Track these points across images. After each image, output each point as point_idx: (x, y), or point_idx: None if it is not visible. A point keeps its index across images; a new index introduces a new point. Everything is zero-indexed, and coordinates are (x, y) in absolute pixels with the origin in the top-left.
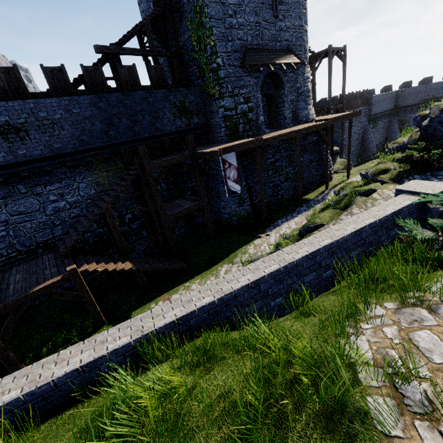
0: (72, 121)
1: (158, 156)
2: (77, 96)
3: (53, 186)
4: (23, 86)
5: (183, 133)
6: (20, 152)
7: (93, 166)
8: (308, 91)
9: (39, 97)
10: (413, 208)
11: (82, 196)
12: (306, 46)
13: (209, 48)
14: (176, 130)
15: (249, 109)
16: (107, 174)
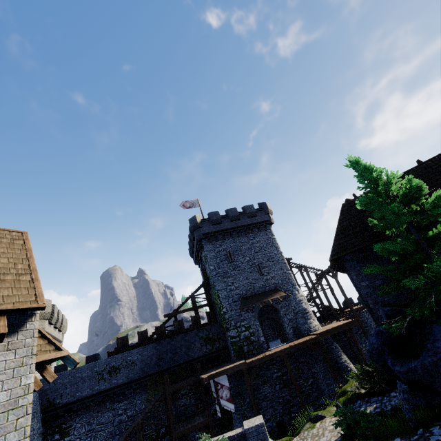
0: (142, 359)
1: (188, 376)
2: (147, 345)
3: (123, 403)
4: (128, 343)
5: (208, 355)
6: (113, 381)
7: (147, 387)
8: (304, 309)
9: (132, 347)
10: (236, 438)
11: (136, 411)
12: (292, 281)
13: (219, 303)
14: (202, 354)
15: (251, 333)
16: (154, 392)
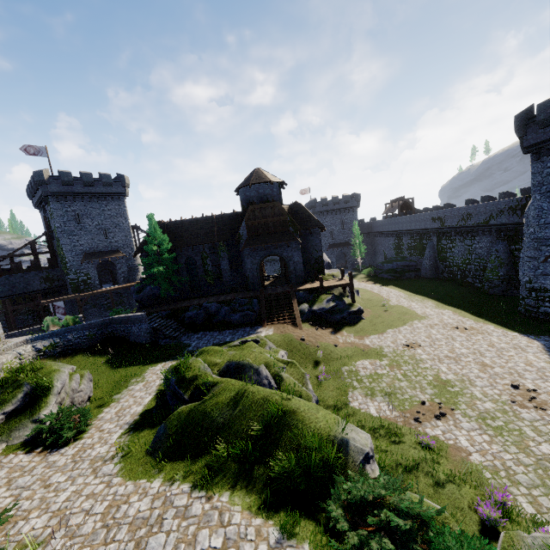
0: None
1: (27, 302)
2: None
3: None
4: None
5: (47, 290)
6: None
7: None
8: (136, 266)
9: None
10: None
11: None
12: (132, 247)
13: (62, 255)
14: (42, 289)
15: (88, 278)
16: None
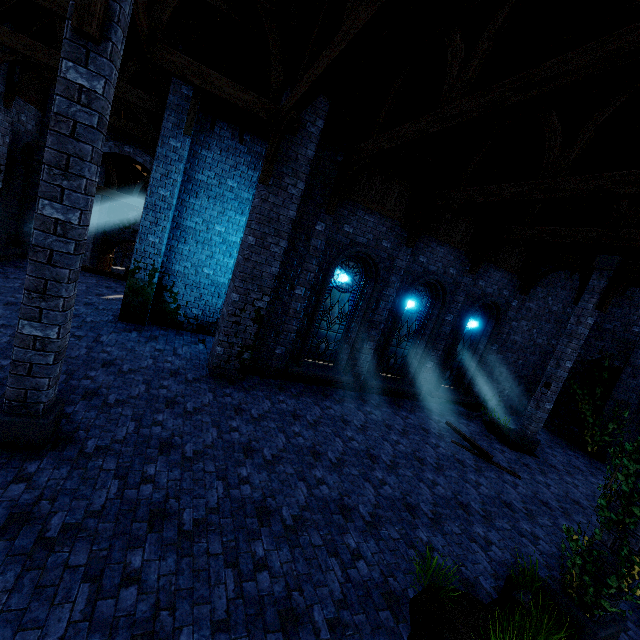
0: None
1: None
2: None
3: None
4: None
5: None
6: None
7: None
8: None
9: None
10: None
11: None
12: None
13: None
14: None
15: None
16: None
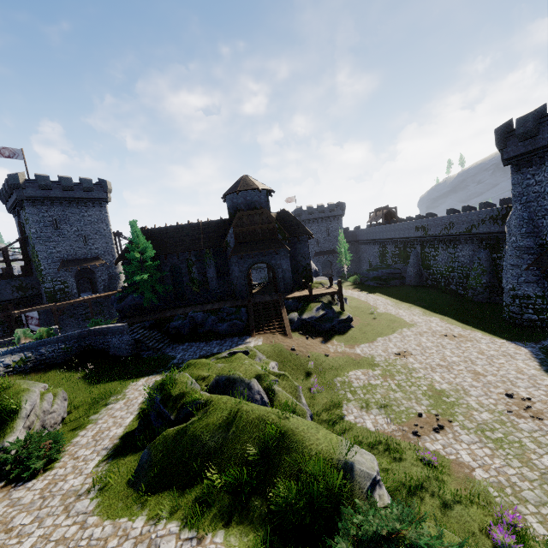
0: None
1: None
2: None
3: None
4: None
5: (20, 299)
6: None
7: None
8: (117, 274)
9: None
10: None
11: None
12: (114, 254)
13: (37, 262)
14: (14, 298)
15: (66, 286)
16: None
